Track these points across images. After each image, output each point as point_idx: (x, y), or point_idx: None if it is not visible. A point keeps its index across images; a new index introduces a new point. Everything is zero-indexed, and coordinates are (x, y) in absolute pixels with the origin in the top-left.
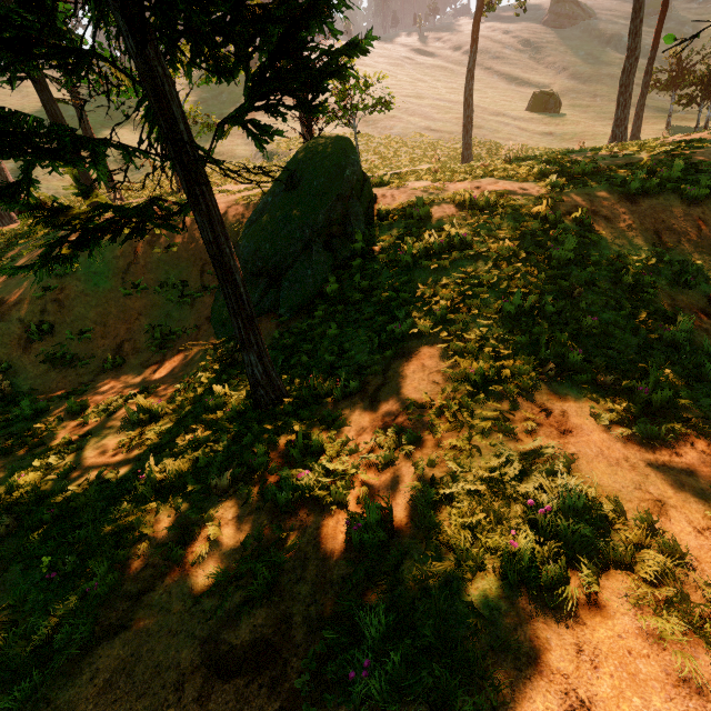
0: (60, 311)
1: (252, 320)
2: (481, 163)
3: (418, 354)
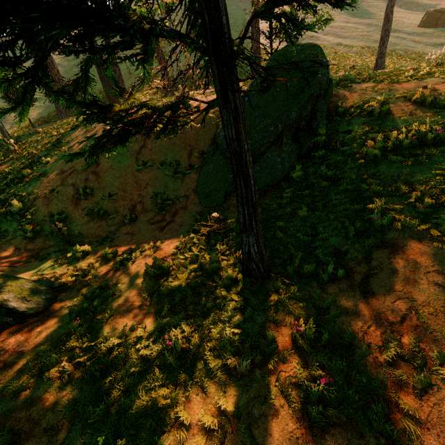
0: (97, 180)
1: (255, 208)
2: (410, 67)
3: (403, 248)
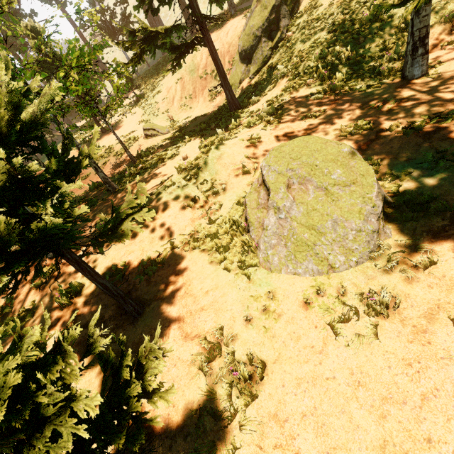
0: (182, 88)
1: (225, 78)
2: None
3: (280, 85)
